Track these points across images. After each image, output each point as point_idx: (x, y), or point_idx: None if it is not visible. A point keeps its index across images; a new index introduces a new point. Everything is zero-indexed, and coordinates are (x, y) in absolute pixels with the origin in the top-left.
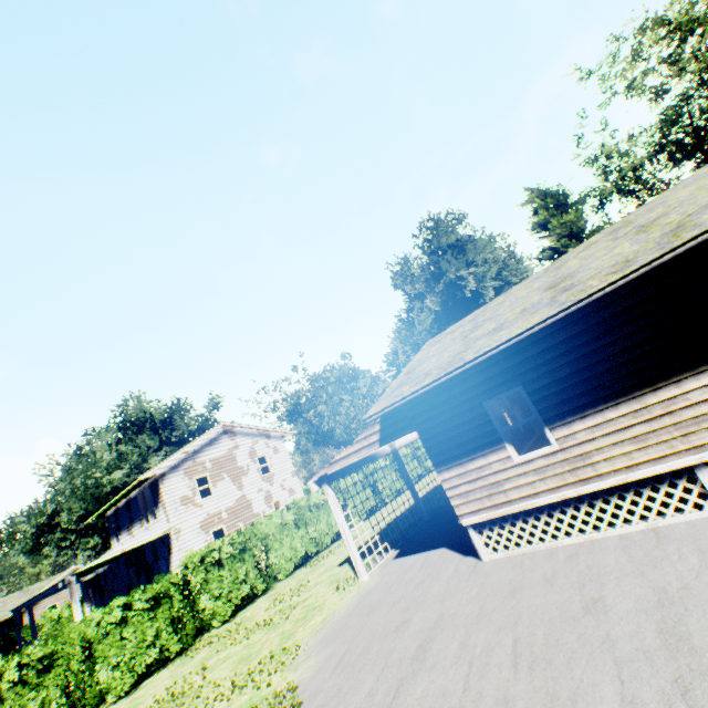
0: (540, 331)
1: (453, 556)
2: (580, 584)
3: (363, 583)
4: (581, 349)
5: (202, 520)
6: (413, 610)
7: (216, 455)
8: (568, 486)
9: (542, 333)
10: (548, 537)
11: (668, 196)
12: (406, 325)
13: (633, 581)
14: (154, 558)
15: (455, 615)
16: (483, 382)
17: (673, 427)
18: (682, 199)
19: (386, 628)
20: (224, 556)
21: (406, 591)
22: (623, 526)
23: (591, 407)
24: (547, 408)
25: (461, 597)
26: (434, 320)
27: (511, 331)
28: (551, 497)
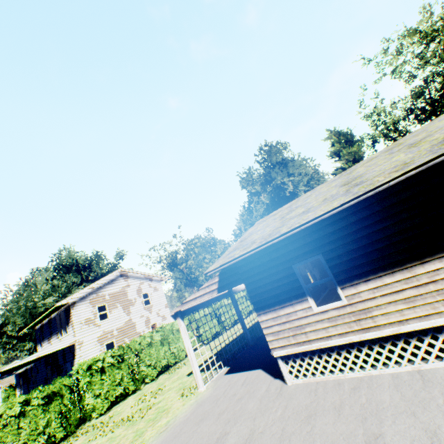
0: (337, 214)
1: (266, 378)
2: (362, 417)
3: (200, 393)
4: (367, 229)
5: (99, 336)
6: (232, 423)
7: (113, 290)
8: (353, 332)
9: (338, 216)
10: (336, 370)
11: (428, 127)
12: (247, 212)
13: (407, 420)
14: (63, 360)
15: (262, 434)
16: (294, 250)
17: (436, 293)
18: (440, 126)
19: (210, 439)
20: (106, 365)
21: (229, 404)
22: (394, 366)
23: (373, 273)
24: (339, 272)
25: (269, 417)
26: (265, 209)
27: (316, 212)
28: (340, 340)
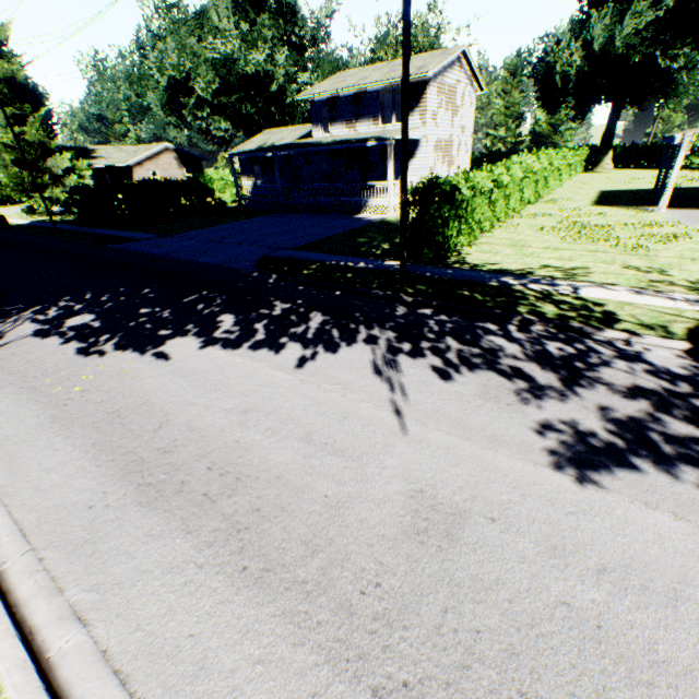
0: None
1: None
2: None
3: (664, 213)
4: None
5: (435, 141)
6: None
7: (450, 82)
8: None
9: None
10: None
11: None
12: (614, 11)
13: None
14: (381, 157)
15: None
16: None
17: None
18: None
19: None
20: (530, 170)
21: None
22: None
23: None
24: None
25: None
26: (652, 19)
27: None
28: None
